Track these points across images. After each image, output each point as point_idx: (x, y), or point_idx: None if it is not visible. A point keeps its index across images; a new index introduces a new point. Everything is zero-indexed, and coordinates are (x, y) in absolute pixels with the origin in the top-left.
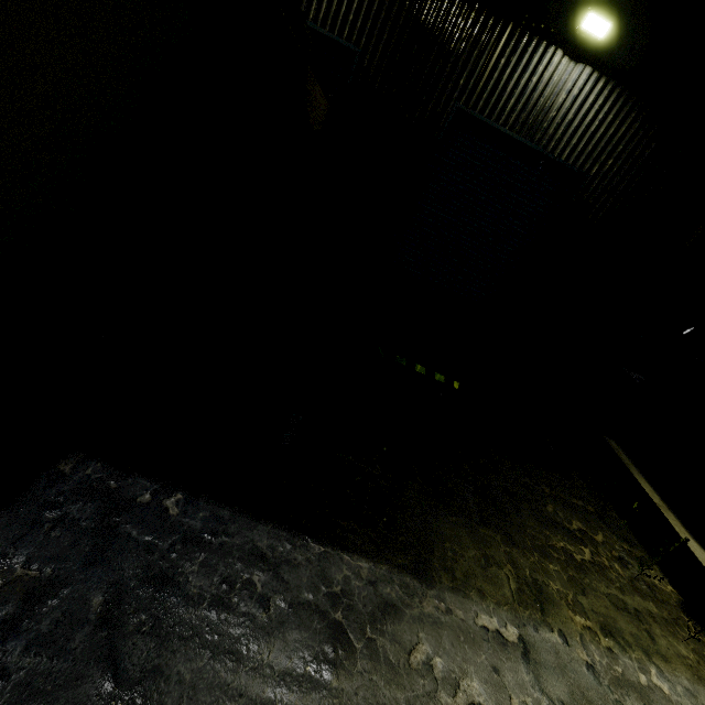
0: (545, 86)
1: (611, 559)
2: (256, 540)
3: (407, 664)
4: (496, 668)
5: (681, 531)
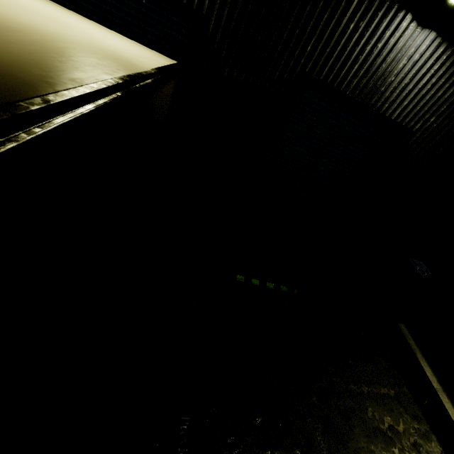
0: (389, 52)
1: (410, 449)
2: None
3: None
4: None
5: (452, 414)
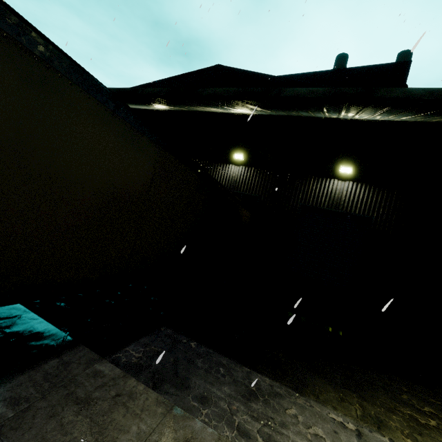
0: (335, 191)
1: None
2: (221, 360)
3: (284, 411)
4: (336, 431)
5: None
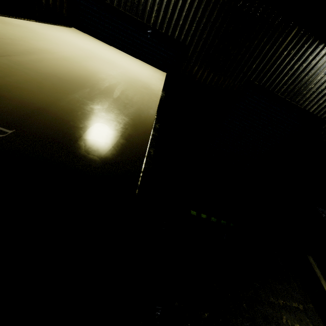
0: (311, 69)
1: None
2: None
3: None
4: None
5: None
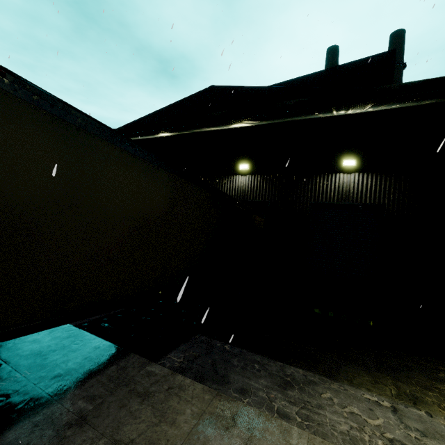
0: (342, 184)
1: None
2: (255, 358)
3: (319, 396)
4: (371, 409)
5: None
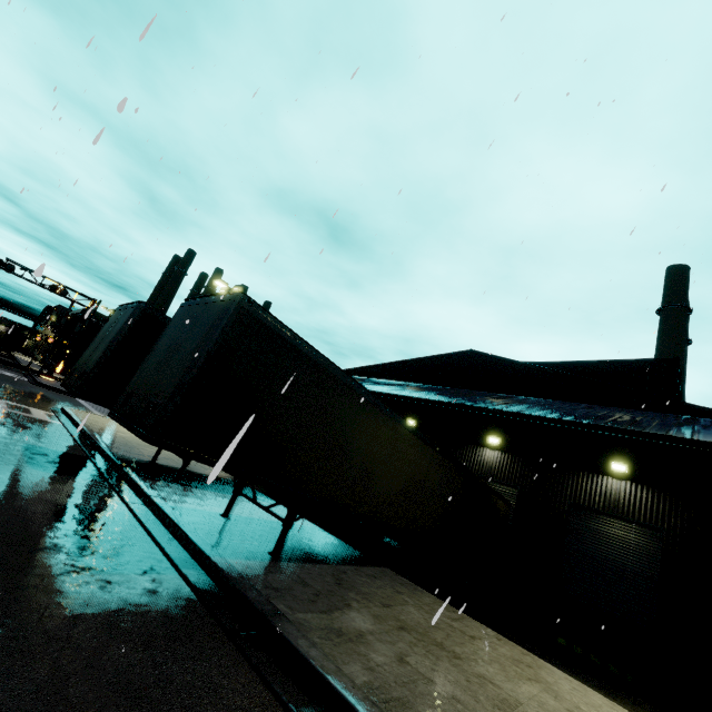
0: (610, 490)
1: None
2: None
3: None
4: None
5: None
